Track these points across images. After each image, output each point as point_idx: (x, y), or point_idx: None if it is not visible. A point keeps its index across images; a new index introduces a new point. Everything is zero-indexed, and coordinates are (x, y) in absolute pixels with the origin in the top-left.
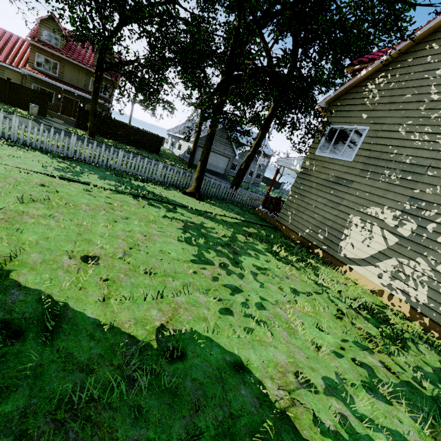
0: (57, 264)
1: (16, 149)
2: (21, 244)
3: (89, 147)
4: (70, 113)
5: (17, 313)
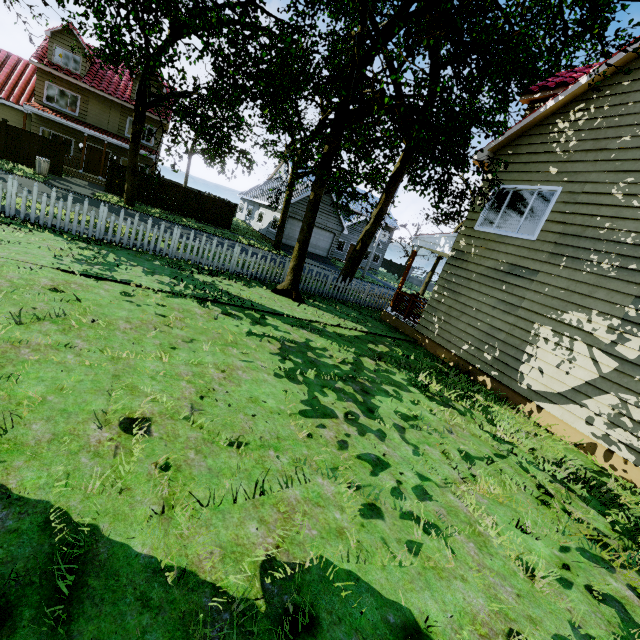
0: (78, 442)
1: (14, 230)
2: (15, 404)
3: (127, 224)
4: (98, 170)
5: (1, 563)
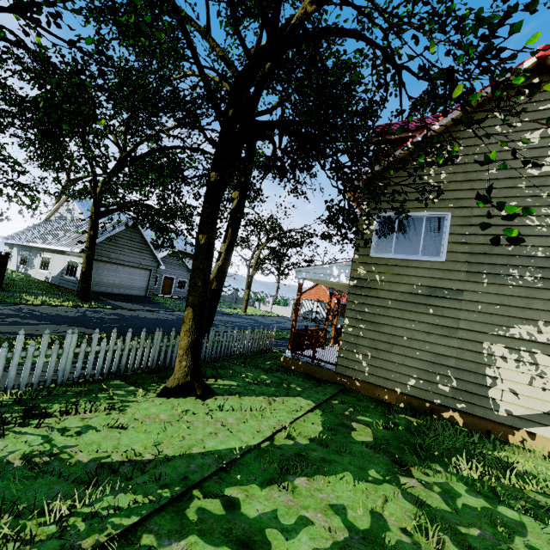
0: None
1: None
2: None
3: None
4: None
5: None
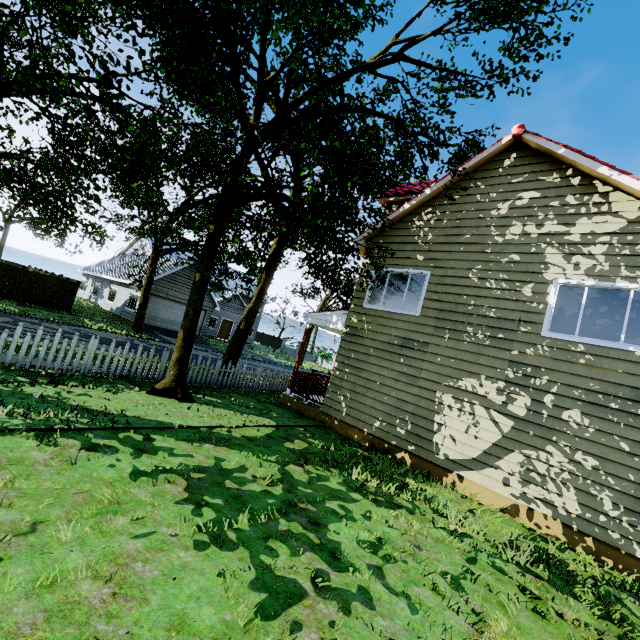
0: None
1: None
2: None
3: None
4: None
5: None
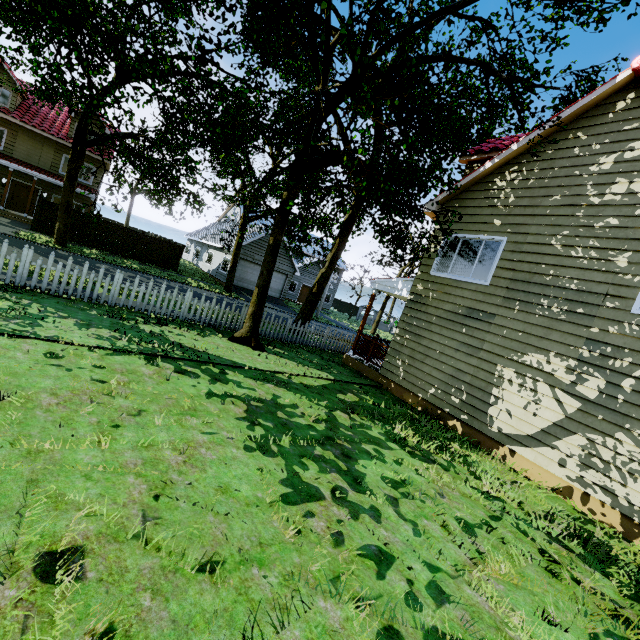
0: None
1: None
2: None
3: (57, 268)
4: (23, 207)
5: None
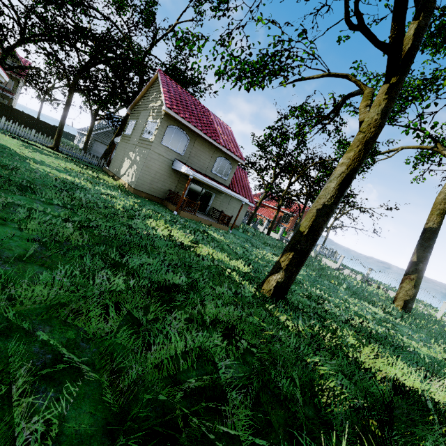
0: None
1: None
2: None
3: None
4: None
5: None
